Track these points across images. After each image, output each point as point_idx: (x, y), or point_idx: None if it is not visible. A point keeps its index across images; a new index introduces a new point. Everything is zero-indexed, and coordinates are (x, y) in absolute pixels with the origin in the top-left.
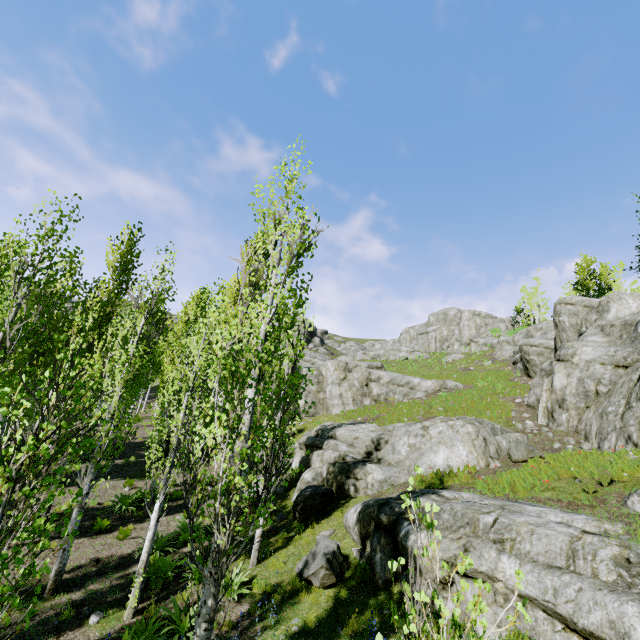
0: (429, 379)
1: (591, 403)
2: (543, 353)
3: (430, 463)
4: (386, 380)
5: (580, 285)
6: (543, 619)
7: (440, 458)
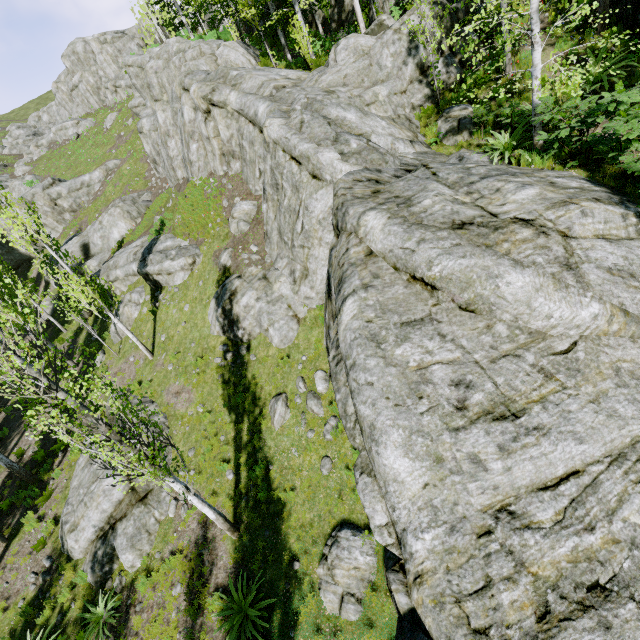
0: (99, 165)
1: None
2: None
3: (114, 240)
4: (66, 192)
5: None
6: (131, 278)
7: (116, 235)
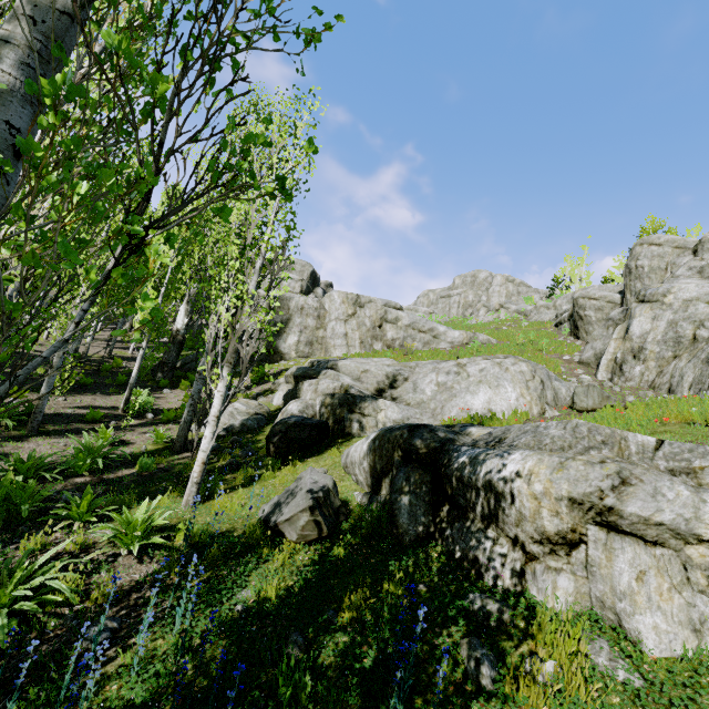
0: None
1: (683, 351)
2: (603, 308)
3: (464, 406)
4: (405, 323)
5: None
6: None
7: (479, 400)
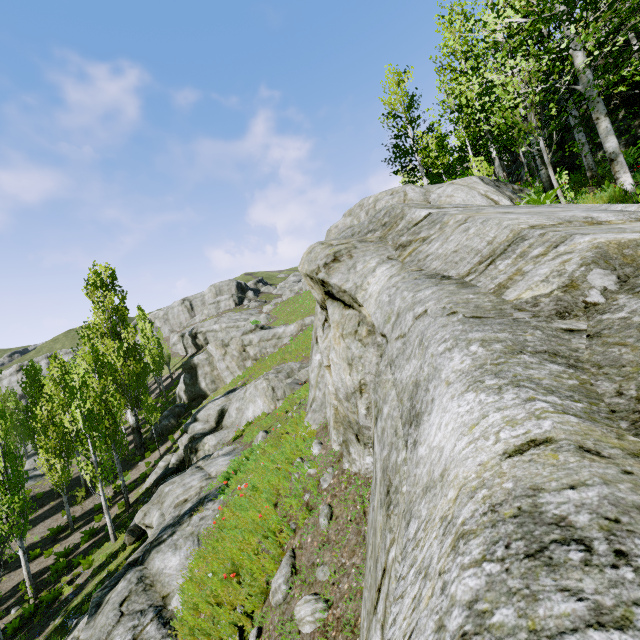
0: (303, 317)
1: None
2: None
3: (246, 418)
4: (256, 341)
5: (425, 161)
6: None
7: (250, 413)
